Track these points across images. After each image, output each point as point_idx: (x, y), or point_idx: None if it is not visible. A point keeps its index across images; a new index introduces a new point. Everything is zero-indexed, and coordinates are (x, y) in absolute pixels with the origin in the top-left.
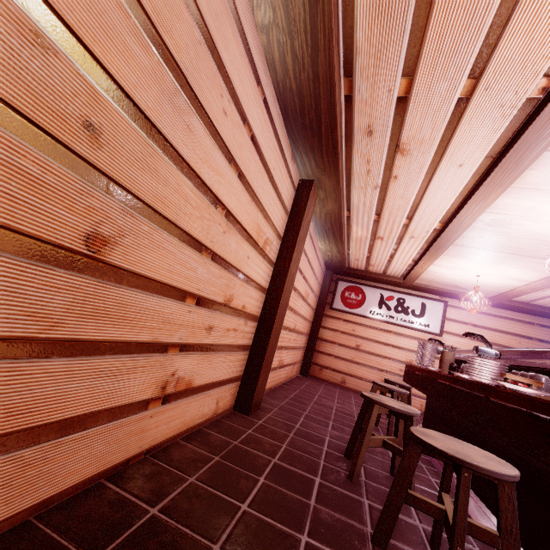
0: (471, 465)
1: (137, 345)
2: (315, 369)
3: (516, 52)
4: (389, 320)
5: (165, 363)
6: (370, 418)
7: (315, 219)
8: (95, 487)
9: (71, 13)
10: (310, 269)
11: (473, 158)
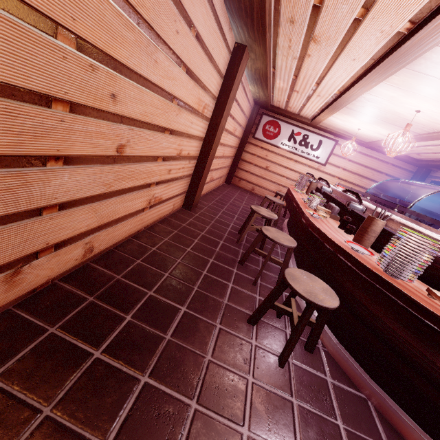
0: (277, 242)
1: (138, 187)
2: (236, 180)
3: (393, 2)
4: (293, 151)
5: (149, 192)
6: (252, 219)
7: (247, 70)
8: (129, 240)
9: (100, 41)
10: (239, 110)
11: (362, 57)
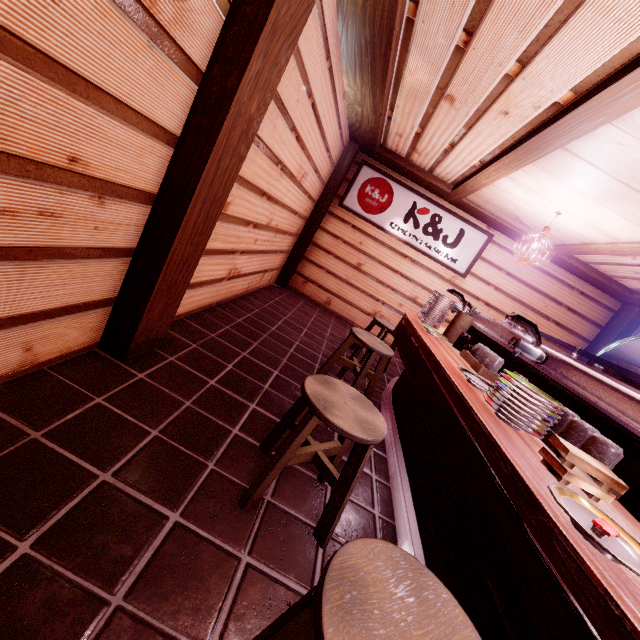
0: None
1: None
2: (298, 280)
3: None
4: (411, 242)
5: None
6: (300, 434)
7: (344, 6)
8: None
9: None
10: (316, 128)
11: None
